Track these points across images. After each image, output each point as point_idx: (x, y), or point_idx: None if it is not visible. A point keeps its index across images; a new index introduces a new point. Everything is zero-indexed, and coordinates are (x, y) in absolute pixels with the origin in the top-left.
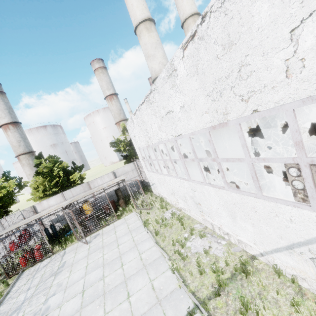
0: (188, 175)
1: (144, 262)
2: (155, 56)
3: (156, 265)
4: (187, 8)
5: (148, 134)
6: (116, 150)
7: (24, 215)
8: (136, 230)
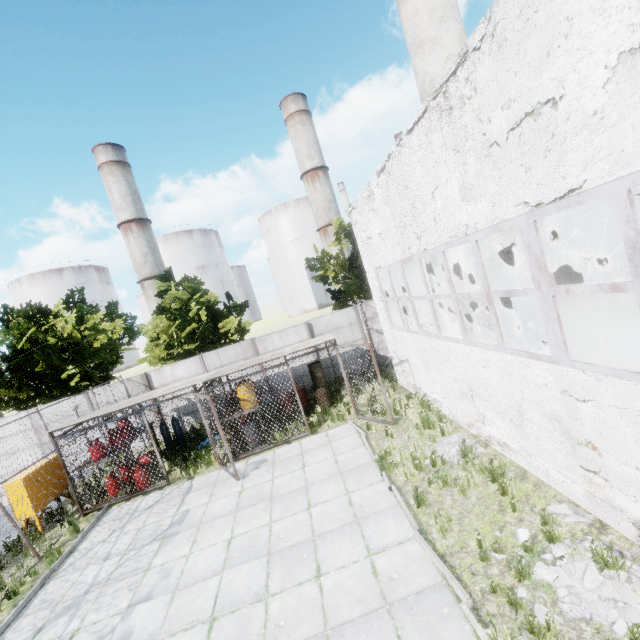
0: (561, 344)
1: (385, 589)
2: (439, 41)
3: (428, 616)
4: None
5: (416, 221)
6: (318, 278)
7: (129, 390)
8: (357, 474)
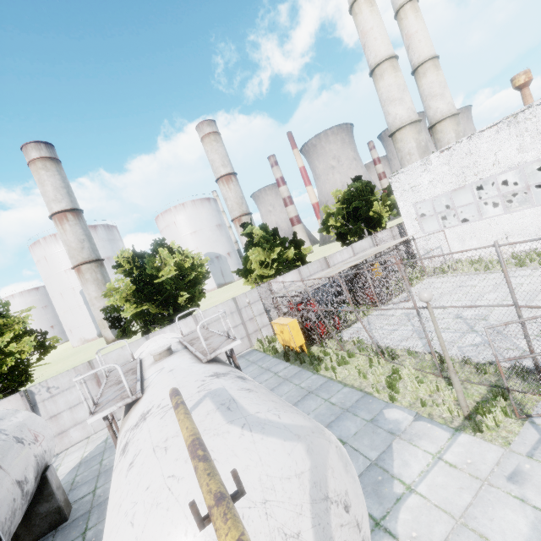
0: None
1: None
2: (403, 100)
3: None
4: (426, 50)
5: (475, 168)
6: (321, 229)
7: (260, 294)
8: (475, 277)
